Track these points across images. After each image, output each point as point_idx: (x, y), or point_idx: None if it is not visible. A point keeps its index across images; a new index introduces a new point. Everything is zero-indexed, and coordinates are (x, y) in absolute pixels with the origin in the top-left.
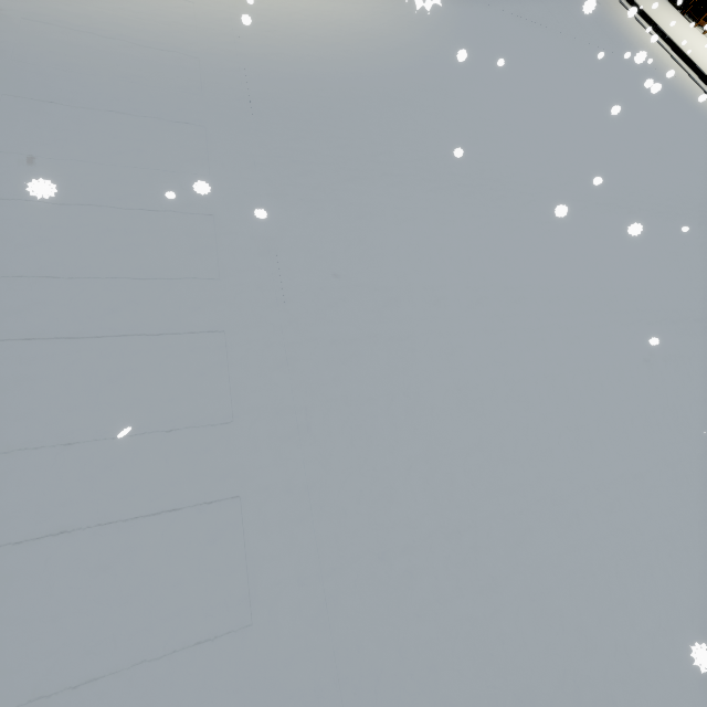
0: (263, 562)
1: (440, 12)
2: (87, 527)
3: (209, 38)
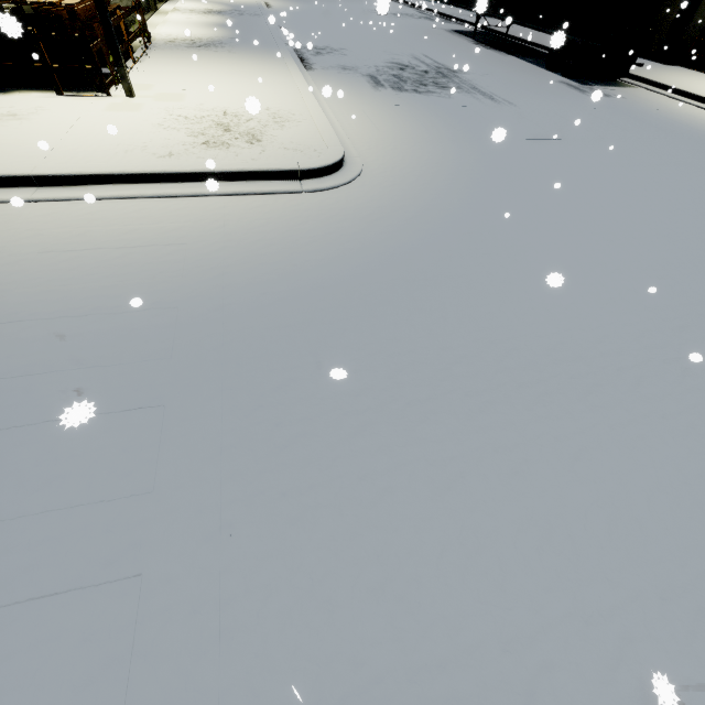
0: None
1: (453, 164)
2: None
3: (195, 278)
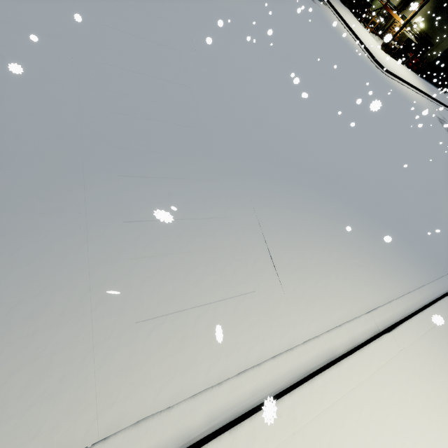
0: (199, 101)
1: None
2: (150, 76)
3: None
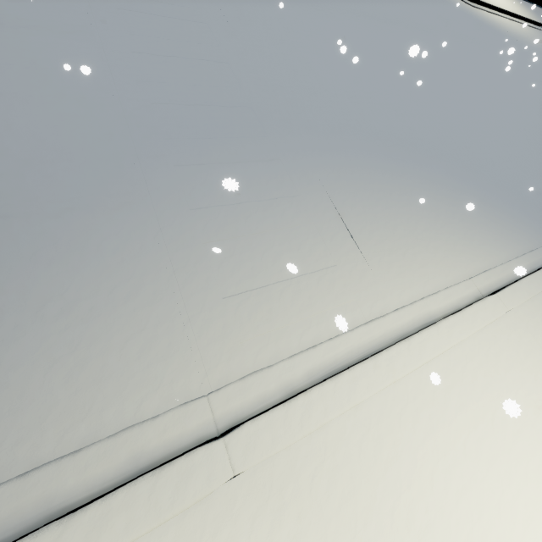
0: (241, 77)
1: None
2: (183, 57)
3: None
